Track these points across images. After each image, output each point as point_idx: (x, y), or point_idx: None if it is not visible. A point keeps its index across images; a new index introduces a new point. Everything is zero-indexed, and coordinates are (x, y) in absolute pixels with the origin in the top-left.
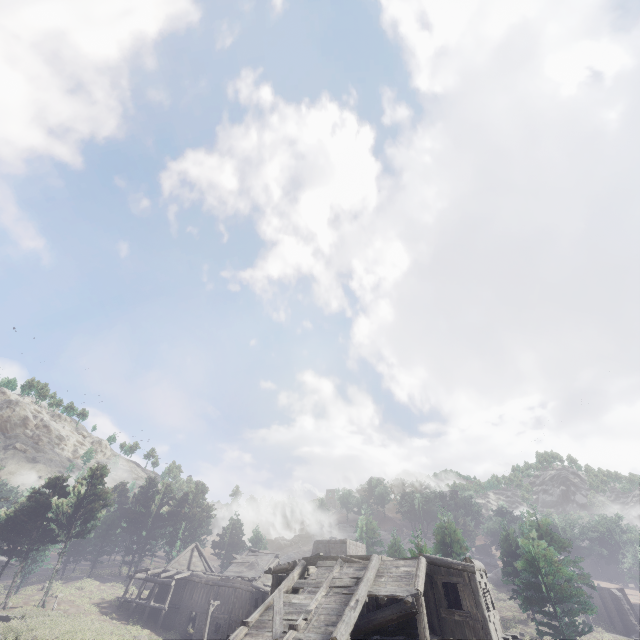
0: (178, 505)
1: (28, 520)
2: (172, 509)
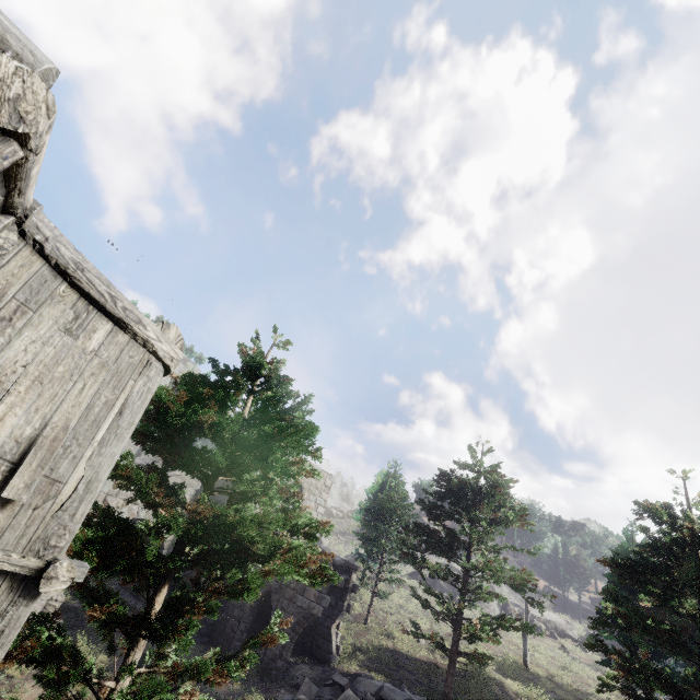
0: None
1: None
2: None
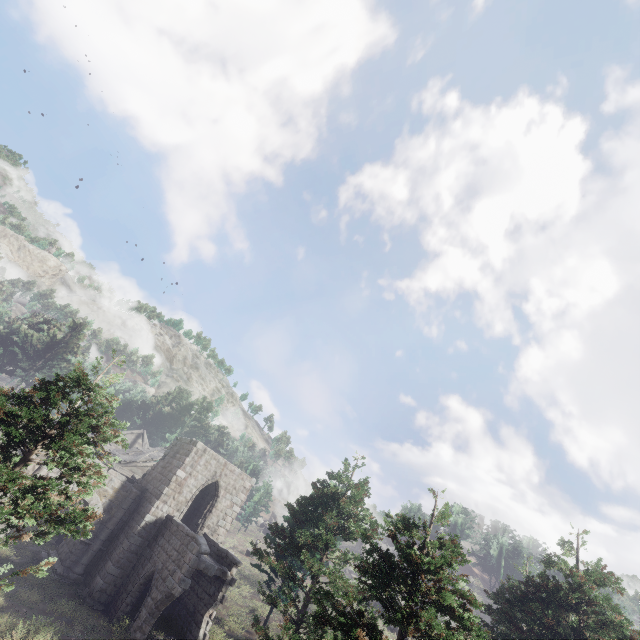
0: (177, 409)
1: (7, 340)
2: (170, 410)
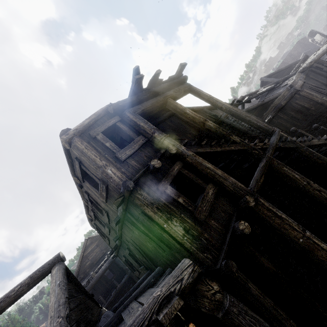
0: None
1: None
2: None
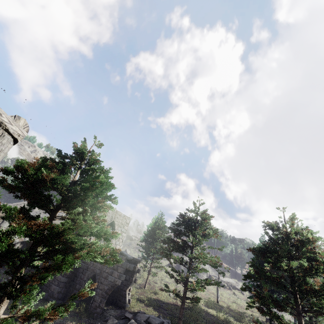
0: None
1: None
2: None
